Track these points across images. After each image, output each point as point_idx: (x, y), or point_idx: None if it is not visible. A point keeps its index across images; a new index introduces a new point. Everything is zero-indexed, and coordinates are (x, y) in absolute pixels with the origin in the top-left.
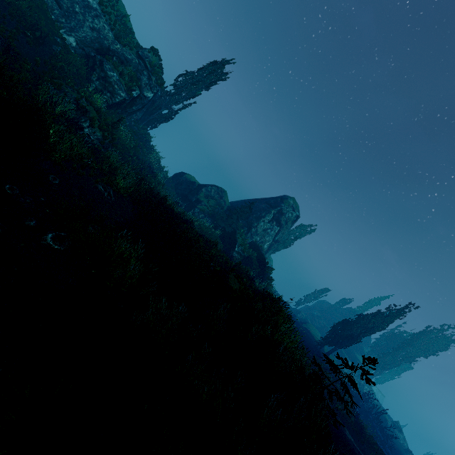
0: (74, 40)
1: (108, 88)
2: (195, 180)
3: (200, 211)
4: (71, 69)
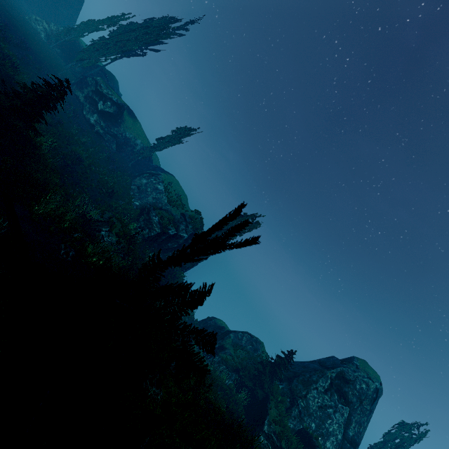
0: (139, 203)
1: (148, 225)
2: (226, 327)
3: (222, 360)
4: (125, 211)
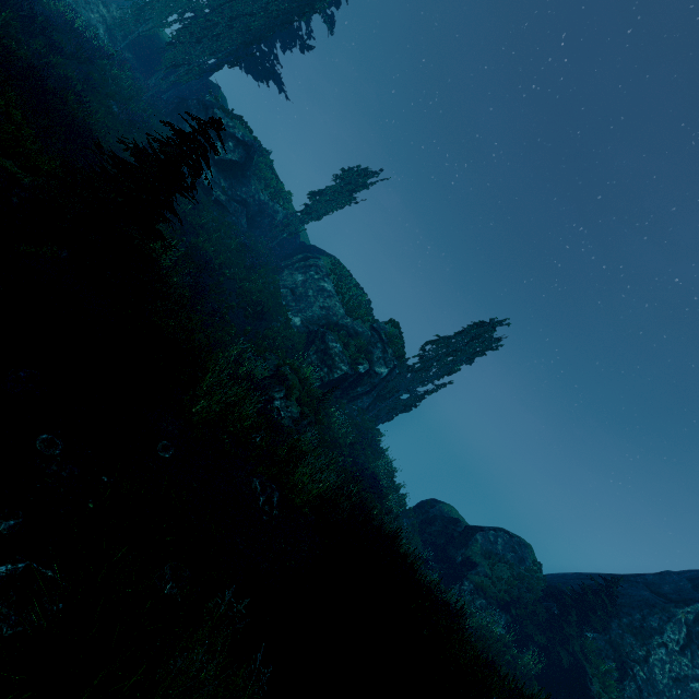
0: (299, 320)
1: (326, 362)
2: (458, 515)
3: (476, 589)
4: (286, 342)
